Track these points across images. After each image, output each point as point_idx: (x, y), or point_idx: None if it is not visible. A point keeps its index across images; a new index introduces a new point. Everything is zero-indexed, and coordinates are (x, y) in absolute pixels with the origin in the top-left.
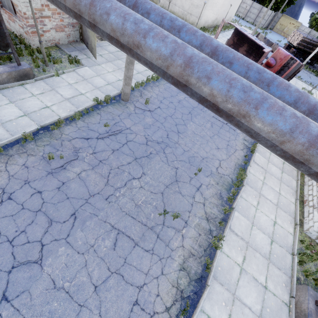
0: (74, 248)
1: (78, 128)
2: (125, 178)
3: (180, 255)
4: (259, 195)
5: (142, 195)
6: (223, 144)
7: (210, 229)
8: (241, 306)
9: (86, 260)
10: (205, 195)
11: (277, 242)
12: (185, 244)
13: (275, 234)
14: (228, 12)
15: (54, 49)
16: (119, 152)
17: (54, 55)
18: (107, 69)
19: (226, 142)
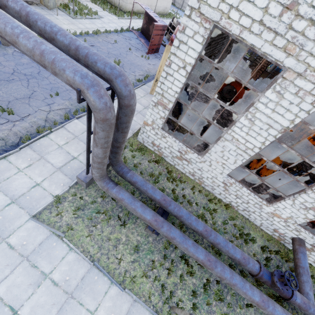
0: None
1: None
2: None
3: (4, 133)
4: None
5: None
6: None
7: (45, 126)
8: (45, 162)
9: None
10: (54, 108)
11: None
12: (13, 129)
13: None
14: (161, 2)
15: None
16: None
17: None
18: None
19: None
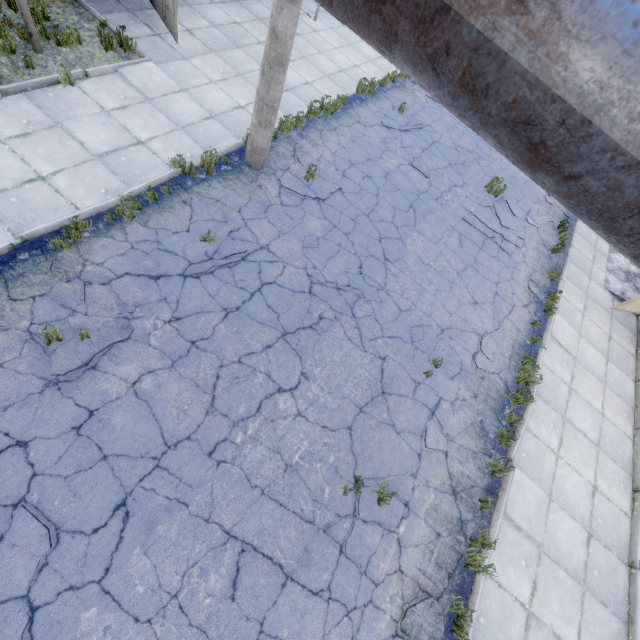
0: (124, 607)
1: (131, 246)
2: (258, 391)
3: (394, 595)
4: (562, 420)
5: (302, 437)
6: (487, 291)
7: (462, 519)
8: None
9: (159, 639)
10: (450, 429)
11: (600, 538)
12: (405, 564)
13: (595, 517)
14: None
15: (58, 2)
16: (242, 317)
17: (58, 18)
18: (206, 74)
19: (493, 287)
